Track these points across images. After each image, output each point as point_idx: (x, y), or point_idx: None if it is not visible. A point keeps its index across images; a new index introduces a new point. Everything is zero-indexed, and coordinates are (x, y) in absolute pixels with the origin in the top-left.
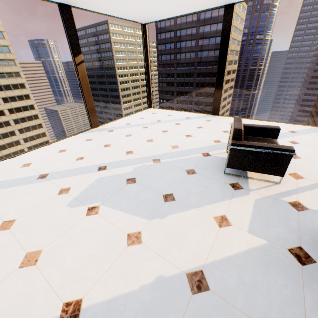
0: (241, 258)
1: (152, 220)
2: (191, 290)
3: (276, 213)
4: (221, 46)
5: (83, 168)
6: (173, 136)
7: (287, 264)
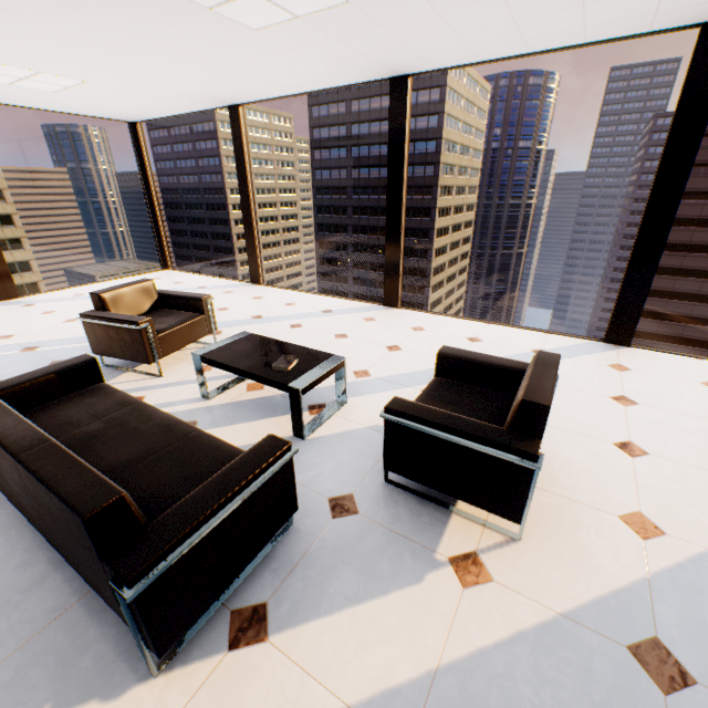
0: None
1: None
2: None
3: None
4: (239, 168)
5: None
6: None
7: None
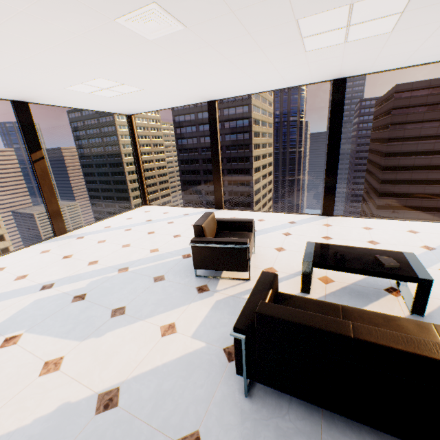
0: (170, 366)
1: (85, 341)
2: (96, 411)
3: (231, 312)
4: (212, 138)
5: (21, 289)
6: (158, 238)
7: (215, 363)
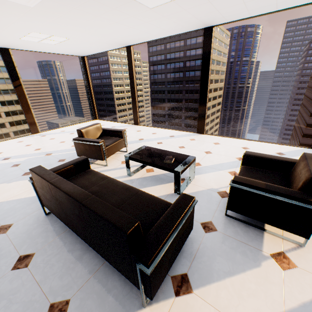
0: (27, 199)
1: (1, 184)
2: None
3: None
4: (130, 74)
5: None
6: None
7: None
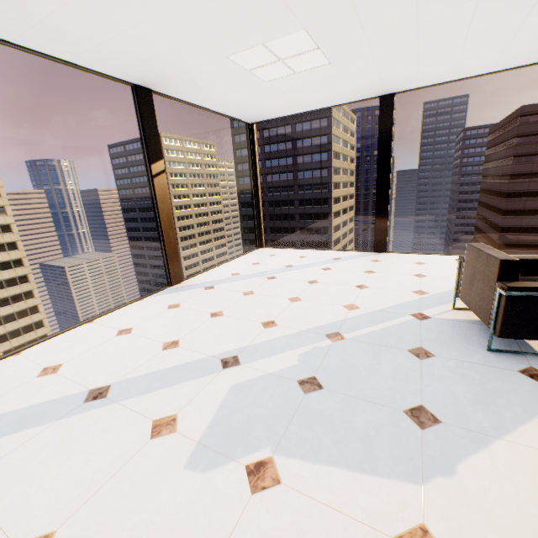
0: None
1: (428, 484)
2: None
3: None
4: (380, 149)
5: (187, 364)
6: (333, 289)
7: None
